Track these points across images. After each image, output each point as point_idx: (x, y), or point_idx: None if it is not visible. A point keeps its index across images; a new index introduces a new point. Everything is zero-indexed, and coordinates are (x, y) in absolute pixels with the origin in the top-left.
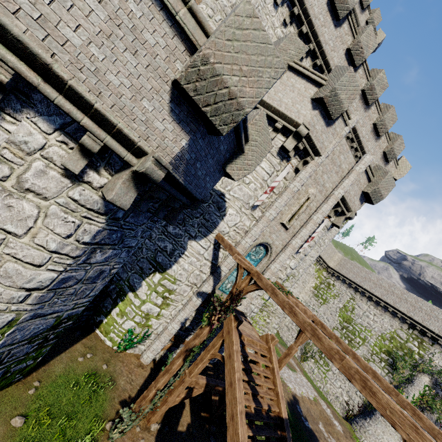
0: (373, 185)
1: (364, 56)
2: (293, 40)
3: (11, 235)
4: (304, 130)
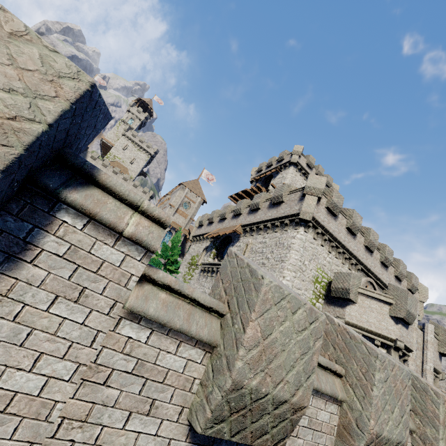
0: (444, 345)
1: (375, 246)
2: (355, 276)
3: None
4: (401, 345)
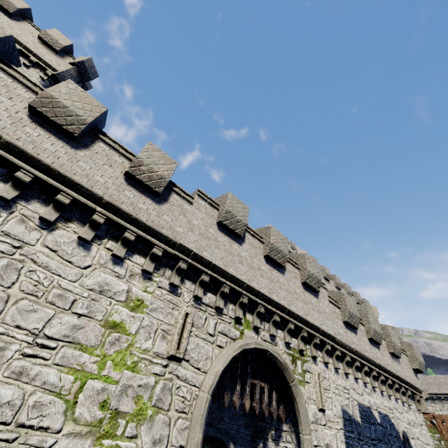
0: None
1: (341, 285)
2: None
3: (429, 445)
4: None
